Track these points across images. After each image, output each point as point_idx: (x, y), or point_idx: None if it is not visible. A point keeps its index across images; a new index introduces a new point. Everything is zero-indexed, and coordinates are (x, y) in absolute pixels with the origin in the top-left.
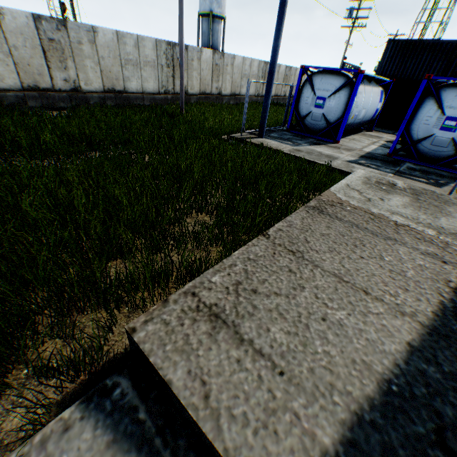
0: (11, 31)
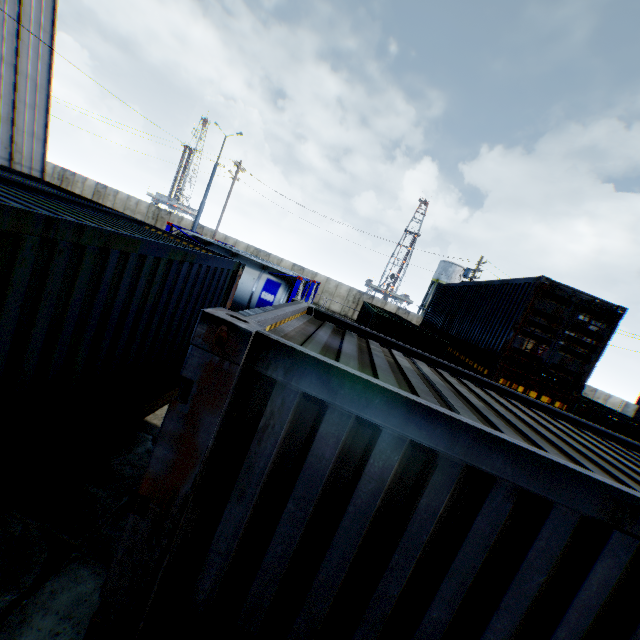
0: (183, 225)
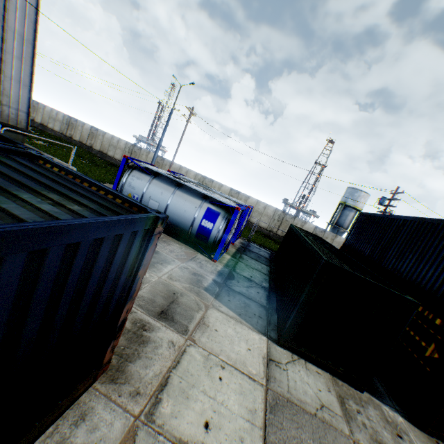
0: (149, 157)
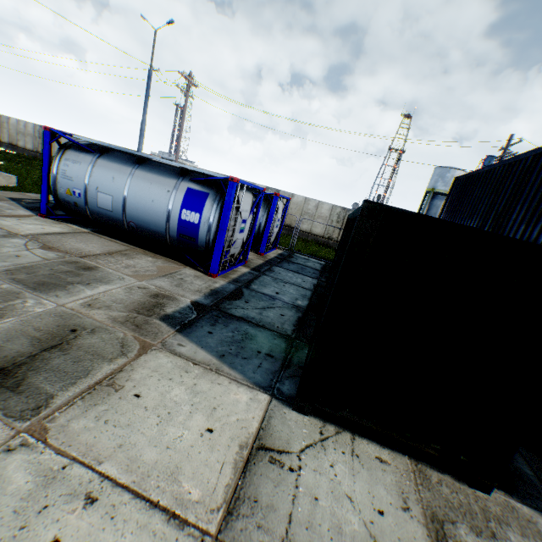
0: None
